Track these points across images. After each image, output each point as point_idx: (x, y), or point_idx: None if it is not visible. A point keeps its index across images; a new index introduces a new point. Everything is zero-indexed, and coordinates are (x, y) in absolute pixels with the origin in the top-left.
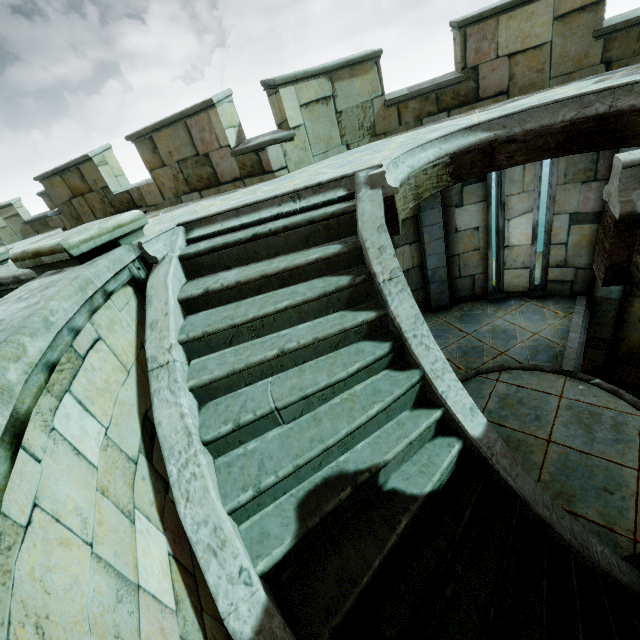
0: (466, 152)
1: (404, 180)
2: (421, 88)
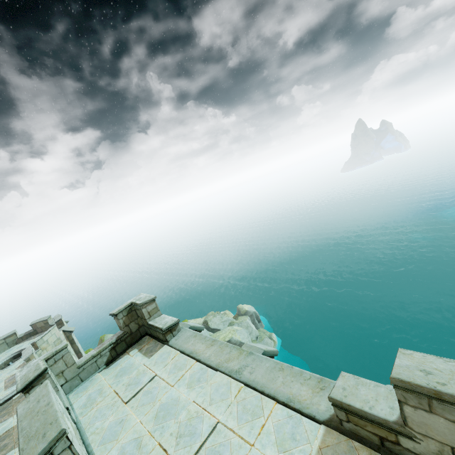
0: (16, 355)
1: (1, 364)
2: (26, 334)
